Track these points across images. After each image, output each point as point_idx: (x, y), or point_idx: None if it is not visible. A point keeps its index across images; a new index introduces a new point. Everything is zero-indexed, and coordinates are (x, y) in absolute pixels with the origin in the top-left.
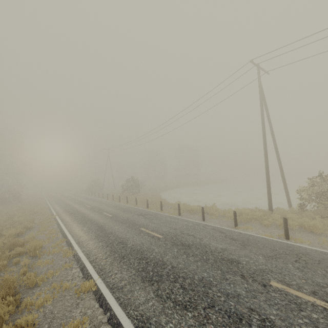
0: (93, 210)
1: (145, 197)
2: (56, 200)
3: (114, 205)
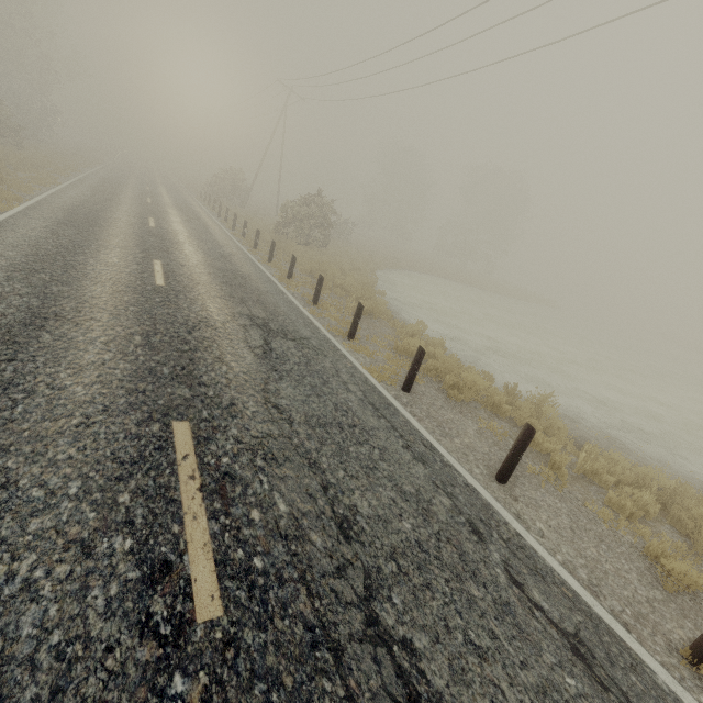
0: (141, 238)
1: (330, 266)
2: (108, 178)
3: (226, 251)
